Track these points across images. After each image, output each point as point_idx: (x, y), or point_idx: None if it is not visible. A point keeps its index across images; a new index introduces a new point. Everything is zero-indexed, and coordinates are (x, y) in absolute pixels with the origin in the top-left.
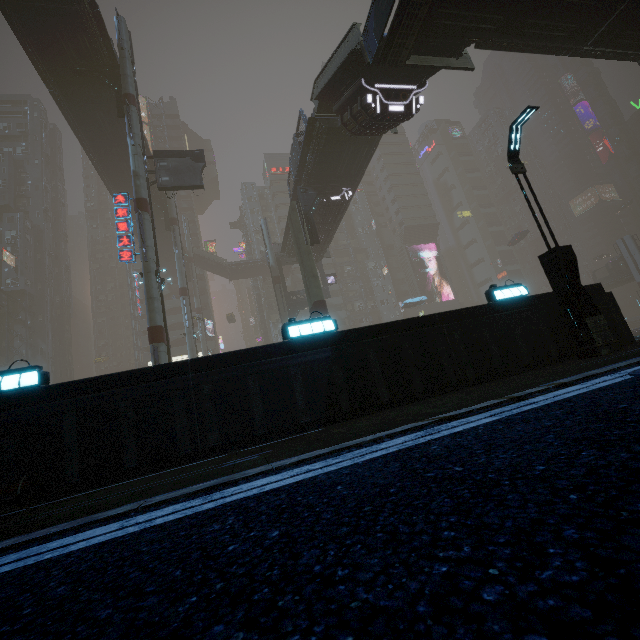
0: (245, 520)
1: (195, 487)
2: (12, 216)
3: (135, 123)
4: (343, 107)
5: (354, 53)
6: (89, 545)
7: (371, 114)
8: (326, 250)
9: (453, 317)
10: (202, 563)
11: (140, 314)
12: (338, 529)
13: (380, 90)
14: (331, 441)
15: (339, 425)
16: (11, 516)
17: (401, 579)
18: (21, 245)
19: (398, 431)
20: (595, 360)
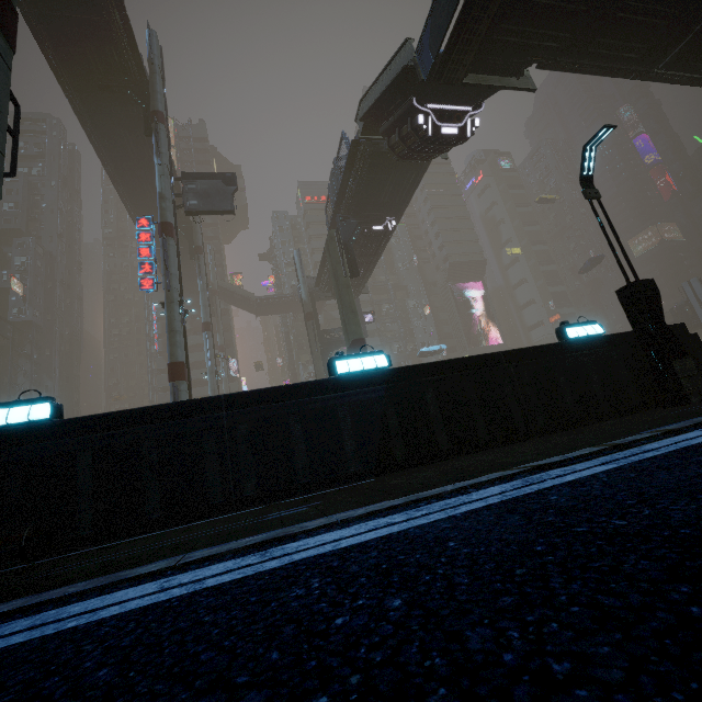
0: (338, 583)
1: (243, 541)
2: (23, 241)
3: (163, 142)
4: (391, 129)
5: (406, 70)
6: (125, 611)
7: (422, 136)
8: (365, 285)
9: (521, 356)
10: (306, 642)
11: (157, 351)
12: (496, 599)
13: (433, 111)
14: (397, 492)
15: (394, 475)
16: (12, 572)
17: (687, 683)
18: (31, 272)
19: (484, 480)
20: (688, 408)
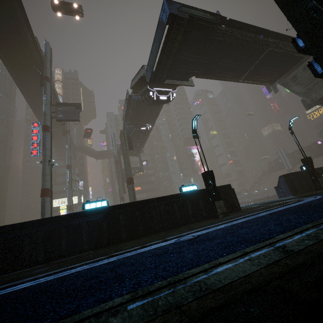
0: None
1: (2, 286)
2: None
3: (48, 90)
4: (142, 94)
5: (142, 77)
6: None
7: (152, 99)
8: (141, 150)
9: (162, 199)
10: None
11: None
12: None
13: (156, 90)
14: (74, 263)
15: (99, 250)
16: None
17: None
18: None
19: (91, 261)
20: (210, 222)
